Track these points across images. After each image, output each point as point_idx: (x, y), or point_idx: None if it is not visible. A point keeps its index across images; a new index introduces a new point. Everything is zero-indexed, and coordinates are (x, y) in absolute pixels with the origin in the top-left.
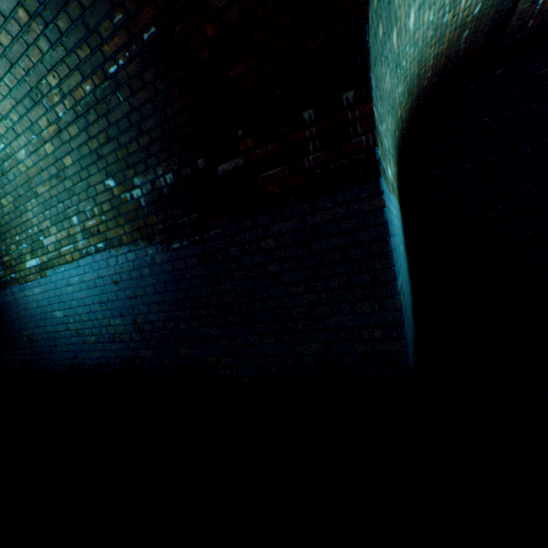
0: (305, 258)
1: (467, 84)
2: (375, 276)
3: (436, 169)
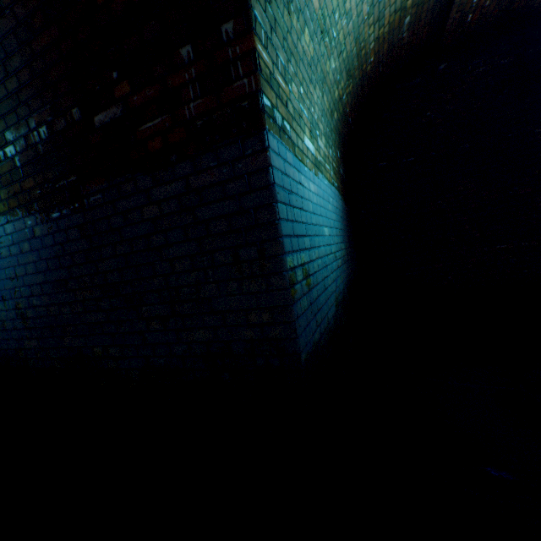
0: (190, 228)
1: (413, 77)
2: (262, 250)
3: (382, 161)
